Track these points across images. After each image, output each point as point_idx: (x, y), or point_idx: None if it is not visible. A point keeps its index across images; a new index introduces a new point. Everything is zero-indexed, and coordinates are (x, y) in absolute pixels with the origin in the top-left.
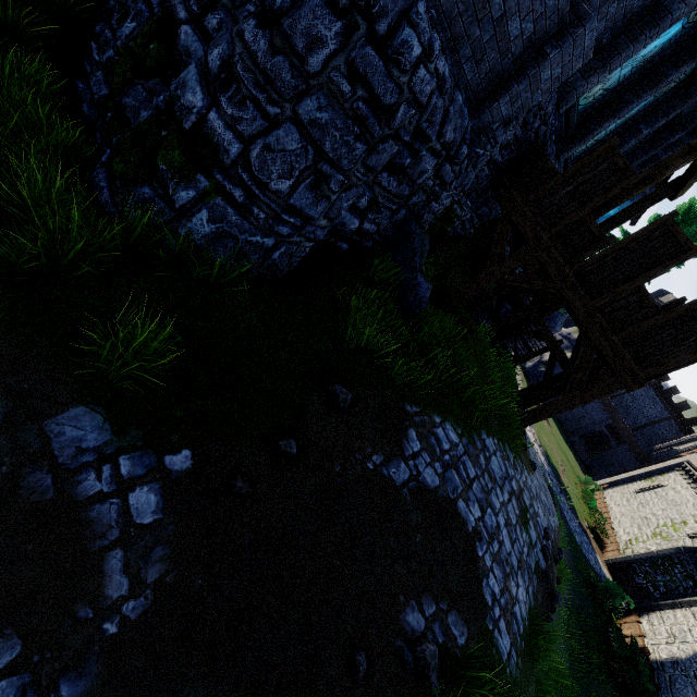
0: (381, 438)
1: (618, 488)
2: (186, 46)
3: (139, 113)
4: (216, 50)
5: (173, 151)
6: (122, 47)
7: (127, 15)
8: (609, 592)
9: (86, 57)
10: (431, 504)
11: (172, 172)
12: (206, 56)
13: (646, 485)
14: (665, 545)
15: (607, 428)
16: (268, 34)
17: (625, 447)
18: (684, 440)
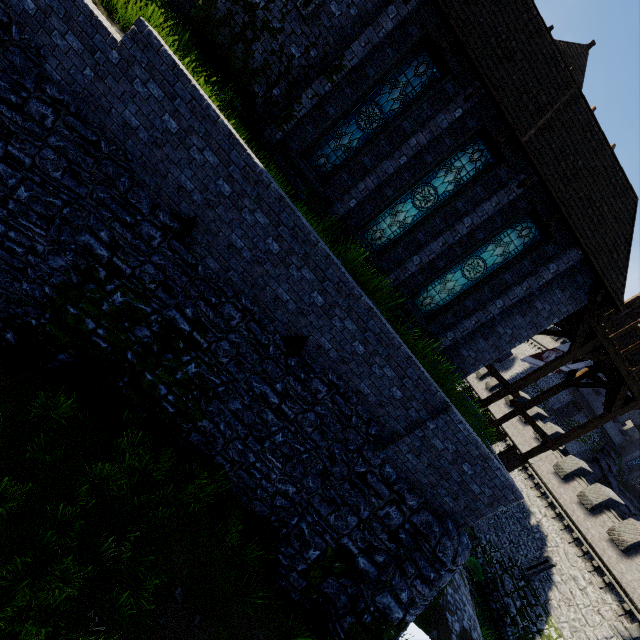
0: (445, 633)
1: None
2: (366, 569)
3: (340, 597)
4: (404, 594)
5: (391, 633)
6: (311, 562)
7: (308, 544)
8: None
9: (277, 564)
10: (462, 639)
11: (390, 638)
12: (396, 592)
13: None
14: None
15: None
16: (427, 586)
17: None
18: None
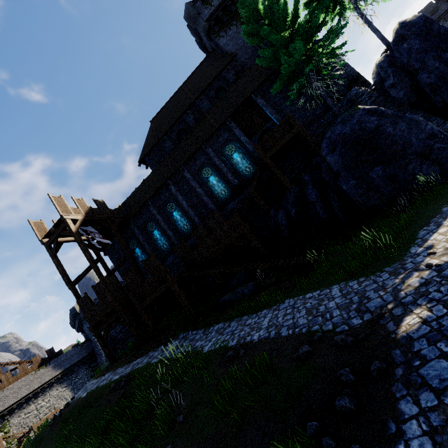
0: None
1: None
2: None
3: None
4: None
5: None
6: None
7: None
8: None
9: None
10: None
11: None
12: None
13: None
14: None
15: None
16: None
17: None
18: None
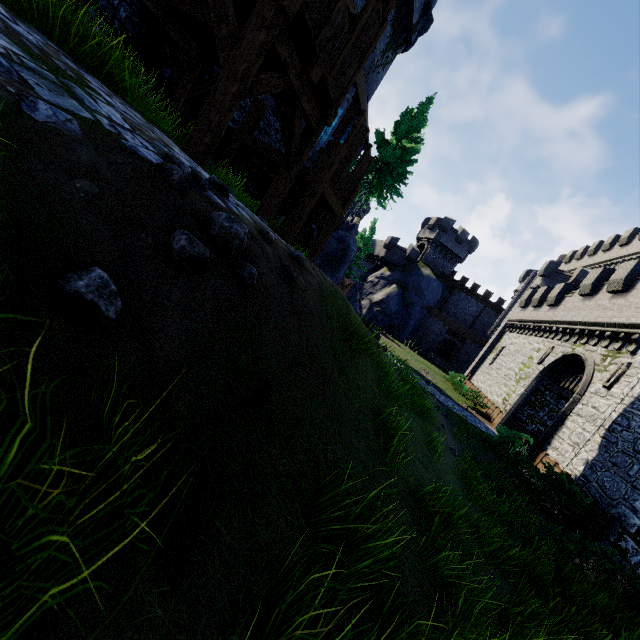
0: None
1: (478, 371)
2: None
3: None
4: None
5: None
6: None
7: None
8: (507, 441)
9: None
10: None
11: None
12: None
13: (494, 355)
14: (528, 382)
15: (448, 334)
16: None
17: (468, 341)
18: (502, 317)
